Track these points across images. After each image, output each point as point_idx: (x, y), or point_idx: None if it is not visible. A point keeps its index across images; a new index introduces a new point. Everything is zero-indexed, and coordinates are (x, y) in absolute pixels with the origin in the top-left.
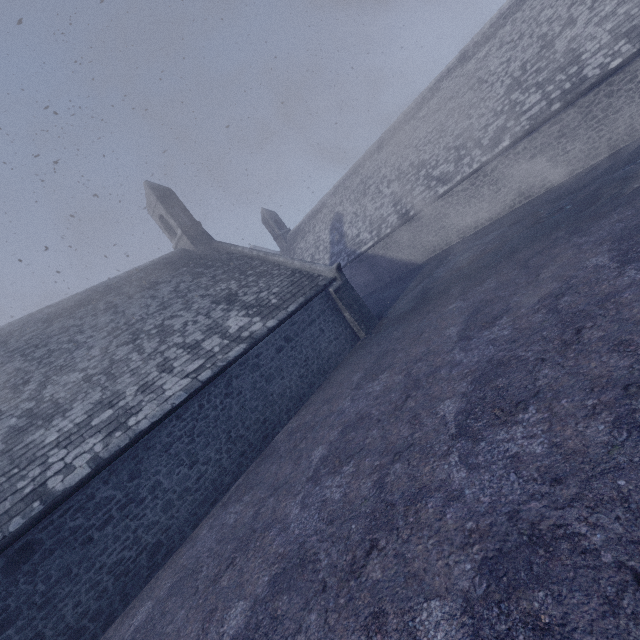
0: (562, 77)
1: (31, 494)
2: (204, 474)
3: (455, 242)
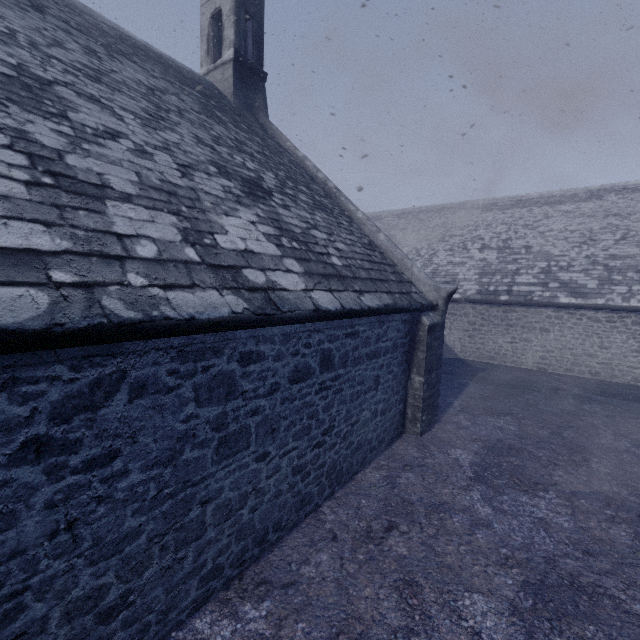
0: None
1: None
2: None
3: (528, 367)
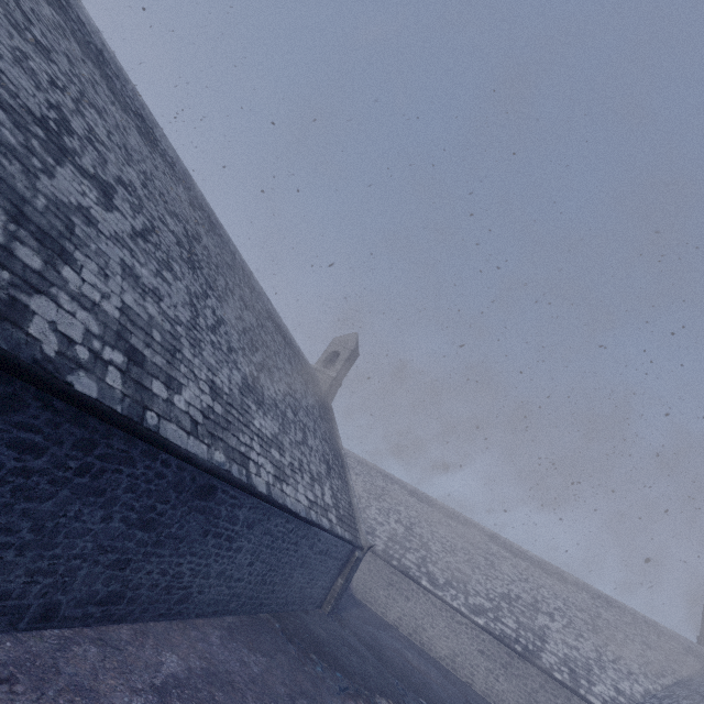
0: (531, 637)
1: (243, 456)
2: (241, 580)
3: (389, 621)
